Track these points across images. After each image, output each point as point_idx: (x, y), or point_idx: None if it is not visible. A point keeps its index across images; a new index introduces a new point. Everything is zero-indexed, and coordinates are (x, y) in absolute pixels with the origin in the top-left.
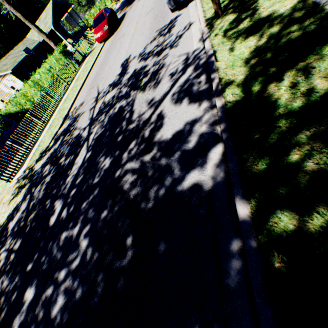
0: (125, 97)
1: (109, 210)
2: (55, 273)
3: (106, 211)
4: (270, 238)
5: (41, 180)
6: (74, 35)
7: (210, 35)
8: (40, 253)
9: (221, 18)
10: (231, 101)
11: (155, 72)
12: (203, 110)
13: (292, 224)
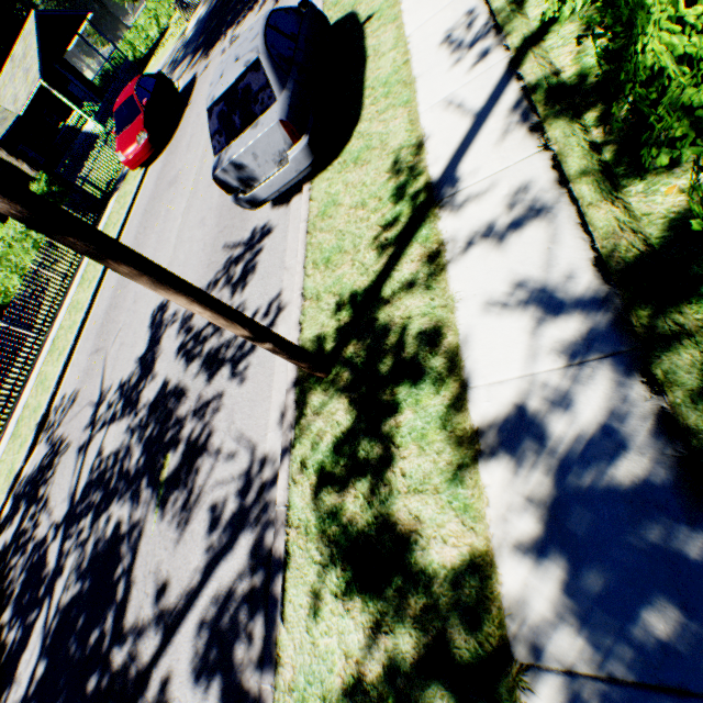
0: (131, 490)
1: None
2: None
3: None
4: None
5: None
6: (106, 78)
7: (295, 444)
8: None
9: (325, 388)
10: None
11: (192, 448)
12: None
13: None
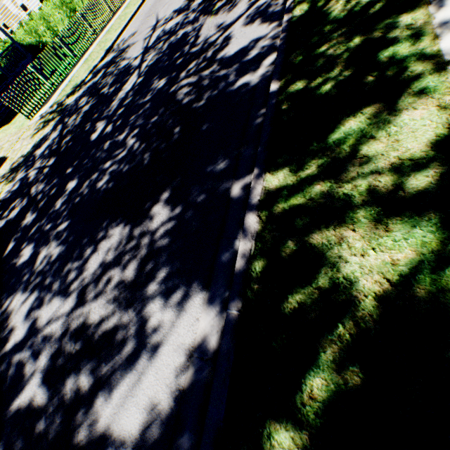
0: (192, 23)
1: (160, 115)
2: (100, 166)
3: (157, 117)
4: (285, 96)
5: (76, 111)
6: None
7: None
8: (82, 160)
9: None
10: (297, 16)
11: None
12: (271, 29)
13: (302, 86)
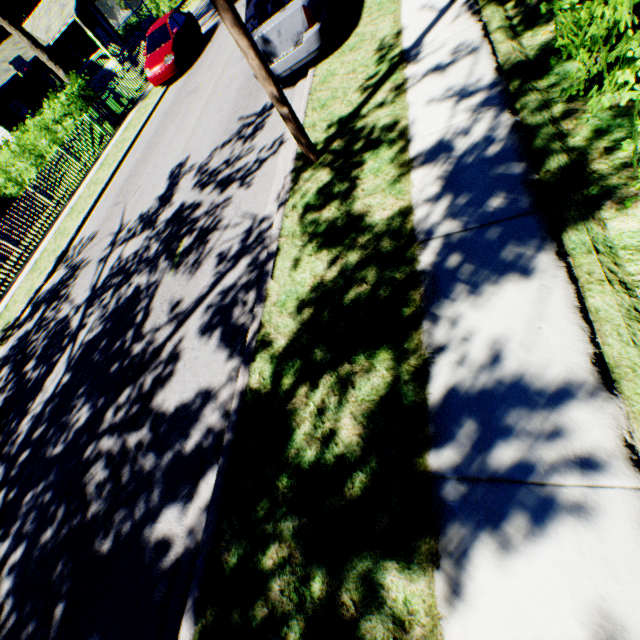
0: (150, 267)
1: (56, 529)
2: None
3: (51, 529)
4: None
5: None
6: (128, 30)
7: (289, 200)
8: None
9: (314, 168)
10: (254, 388)
11: (205, 231)
12: (227, 377)
13: None
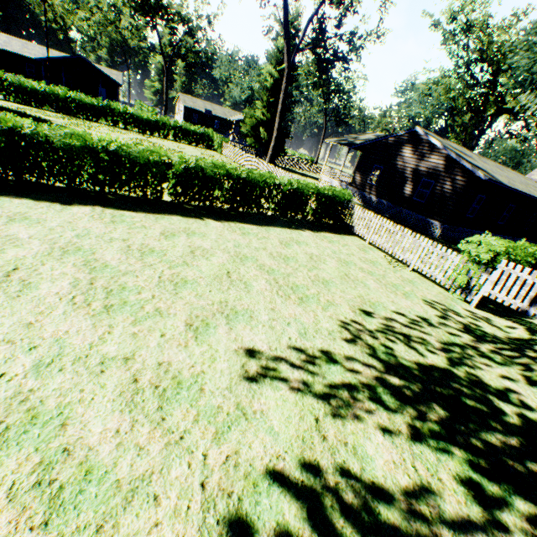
0: None
1: None
2: None
3: None
4: None
5: None
6: None
7: None
8: None
9: None
10: None
11: None
12: None
13: None
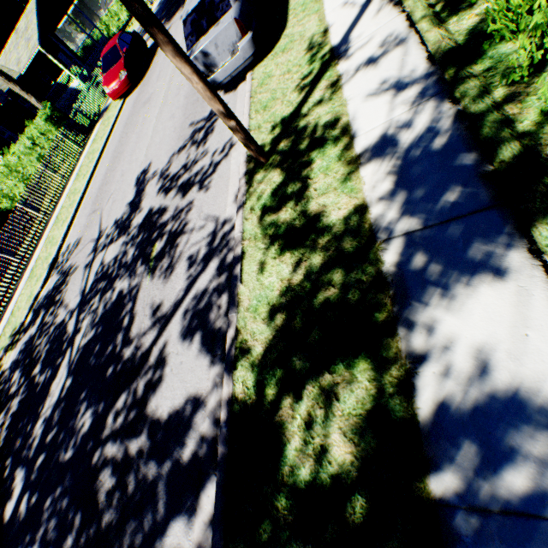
0: (129, 271)
1: (75, 537)
2: None
3: (71, 538)
4: None
5: (6, 400)
6: (86, 51)
7: (246, 202)
8: None
9: (265, 169)
10: (239, 398)
11: (173, 235)
12: (212, 383)
13: None
